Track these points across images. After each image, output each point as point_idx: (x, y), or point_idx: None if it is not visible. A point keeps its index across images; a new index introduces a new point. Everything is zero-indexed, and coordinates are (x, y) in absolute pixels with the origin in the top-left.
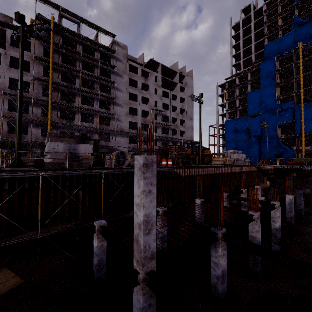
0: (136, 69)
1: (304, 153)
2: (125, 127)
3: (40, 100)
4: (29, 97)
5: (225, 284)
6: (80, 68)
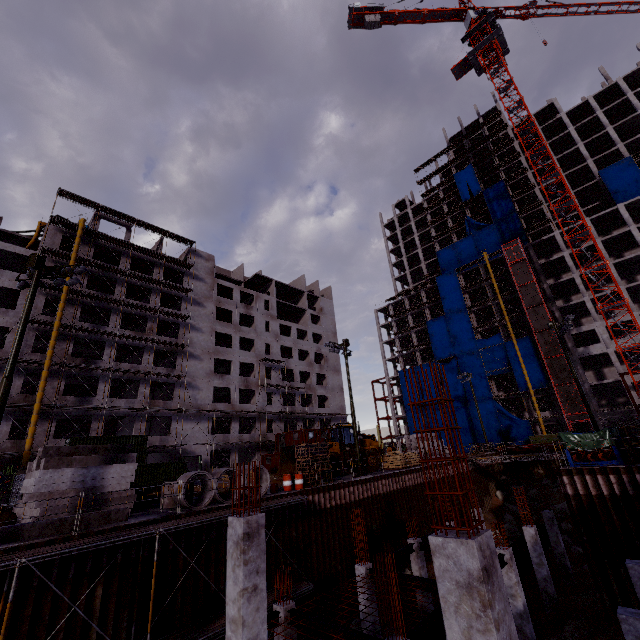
0: (230, 290)
1: (543, 425)
2: (206, 400)
3: (26, 361)
4: (3, 358)
5: None
6: (122, 296)
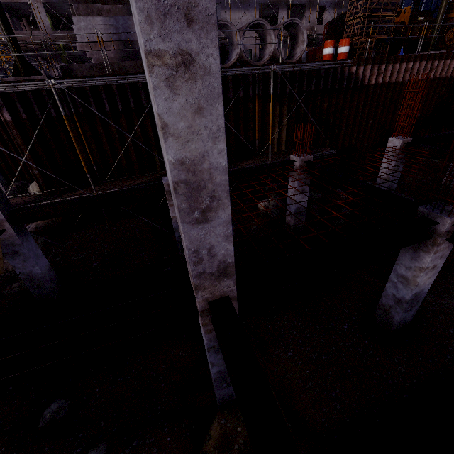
0: None
1: None
2: None
3: None
4: None
5: (411, 313)
6: None
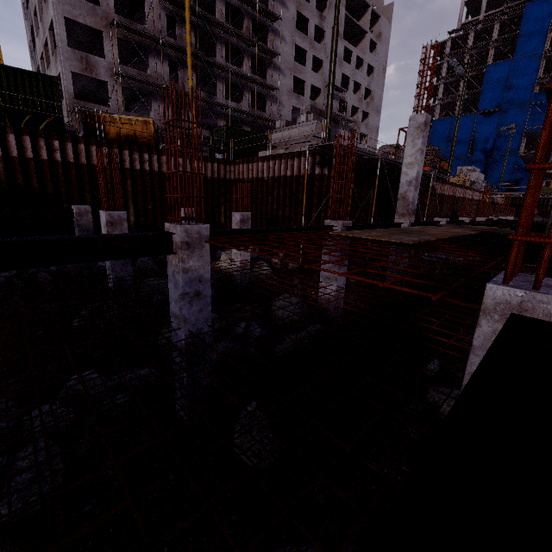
0: None
1: None
2: (287, 118)
3: (168, 46)
4: (156, 37)
5: None
6: None
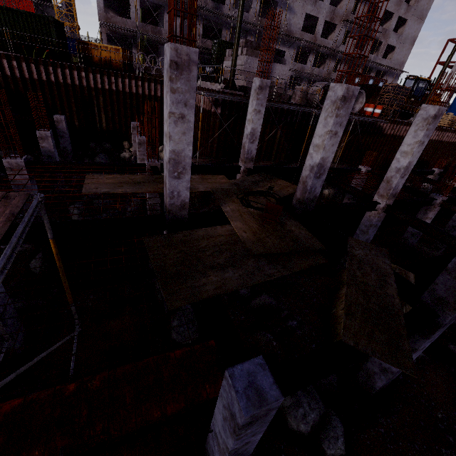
0: None
1: None
2: (297, 27)
3: None
4: None
5: (415, 241)
6: None
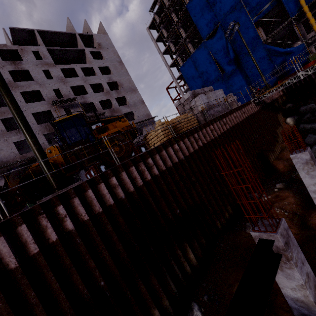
0: None
1: None
2: (11, 156)
3: None
4: None
5: None
6: None
